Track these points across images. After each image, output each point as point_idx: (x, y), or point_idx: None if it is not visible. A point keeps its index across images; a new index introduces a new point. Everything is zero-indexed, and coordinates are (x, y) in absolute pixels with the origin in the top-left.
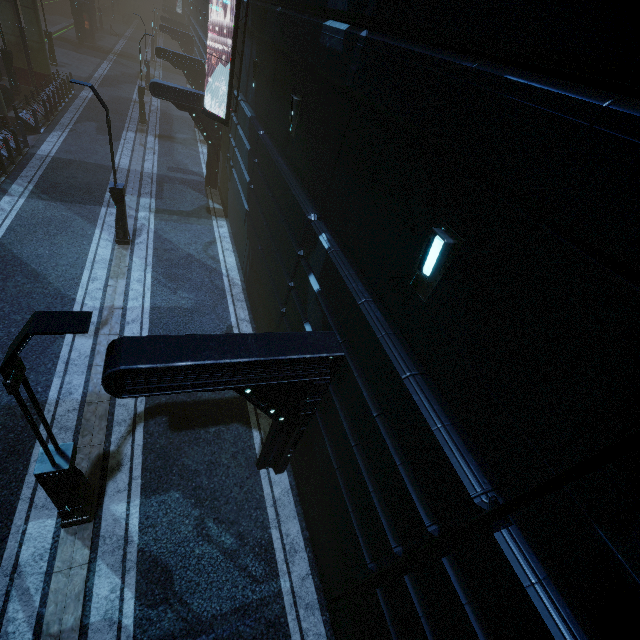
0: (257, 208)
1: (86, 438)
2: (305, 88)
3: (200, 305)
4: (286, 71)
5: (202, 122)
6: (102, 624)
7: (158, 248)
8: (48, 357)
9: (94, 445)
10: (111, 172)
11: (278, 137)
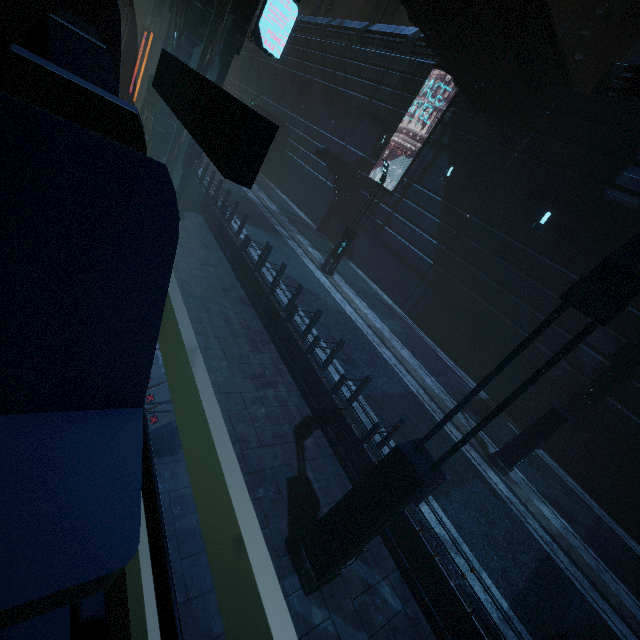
0: (465, 265)
1: (455, 420)
2: (561, 209)
3: (407, 331)
4: (523, 190)
5: (340, 183)
6: (565, 531)
7: (346, 281)
8: (384, 361)
9: (462, 425)
10: (258, 206)
11: (505, 226)
